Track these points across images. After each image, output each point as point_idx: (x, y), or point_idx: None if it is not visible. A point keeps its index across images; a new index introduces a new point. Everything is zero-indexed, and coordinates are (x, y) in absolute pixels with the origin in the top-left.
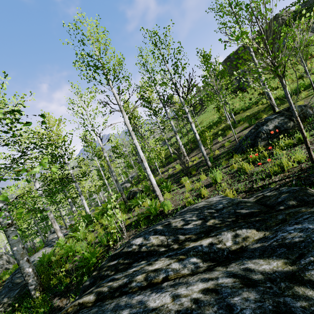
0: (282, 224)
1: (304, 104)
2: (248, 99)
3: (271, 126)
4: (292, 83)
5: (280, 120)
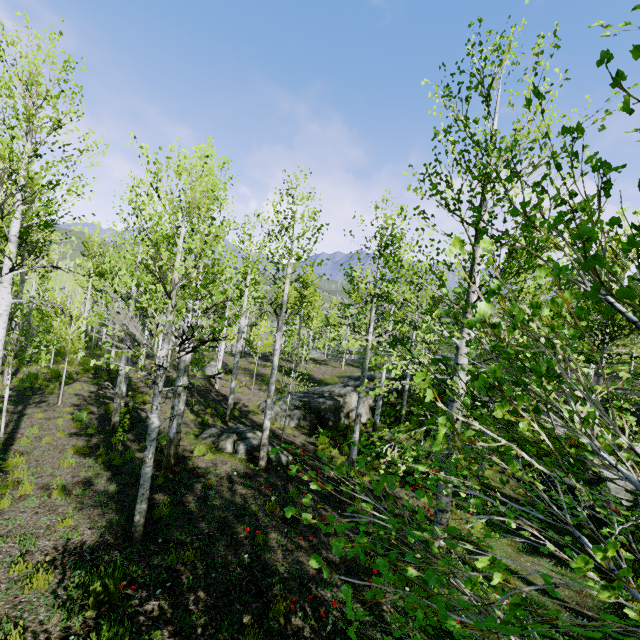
0: None
1: None
2: None
3: None
4: None
5: None
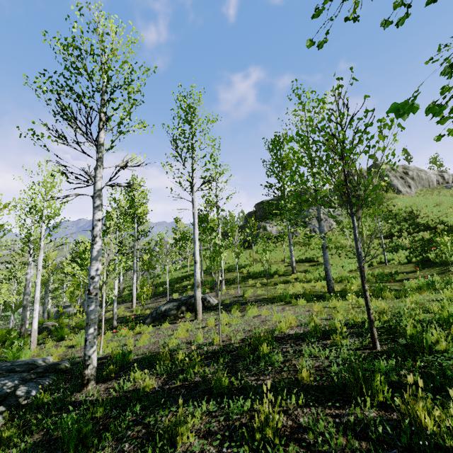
0: (2, 377)
1: (205, 297)
2: (244, 259)
3: (164, 308)
4: (275, 262)
5: (173, 305)
